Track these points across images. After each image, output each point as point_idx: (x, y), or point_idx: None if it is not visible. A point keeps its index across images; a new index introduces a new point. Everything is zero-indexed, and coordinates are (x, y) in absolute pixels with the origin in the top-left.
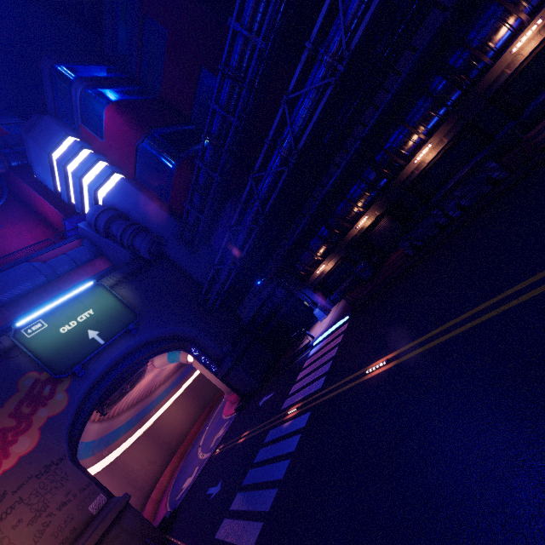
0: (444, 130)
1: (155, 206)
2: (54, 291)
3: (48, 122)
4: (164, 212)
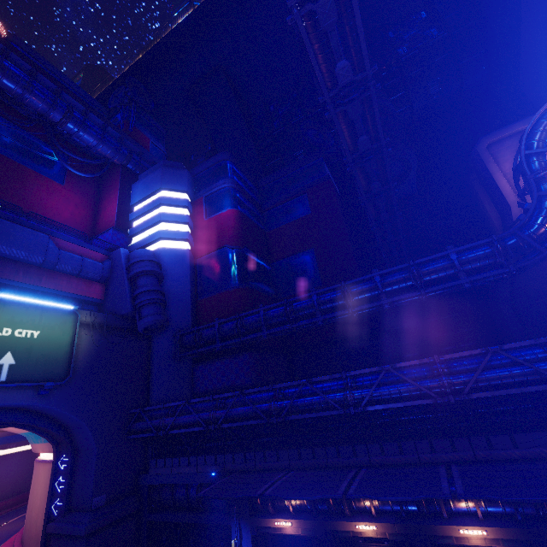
0: (506, 534)
1: (189, 291)
2: (33, 278)
3: (185, 174)
4: (190, 302)
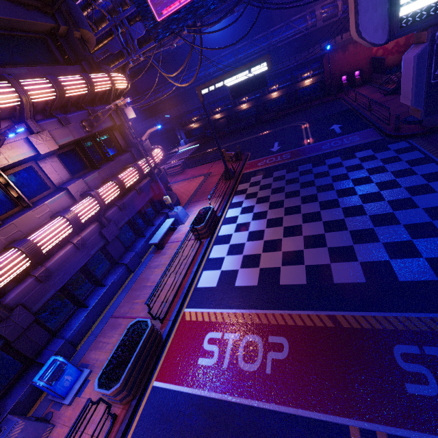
0: (251, 103)
1: None
2: None
3: None
4: None
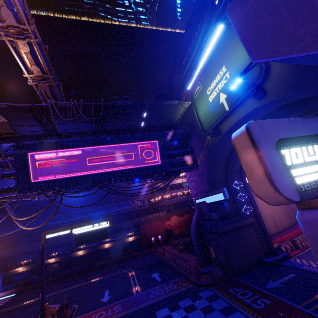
0: (87, 250)
1: None
2: None
3: None
4: None
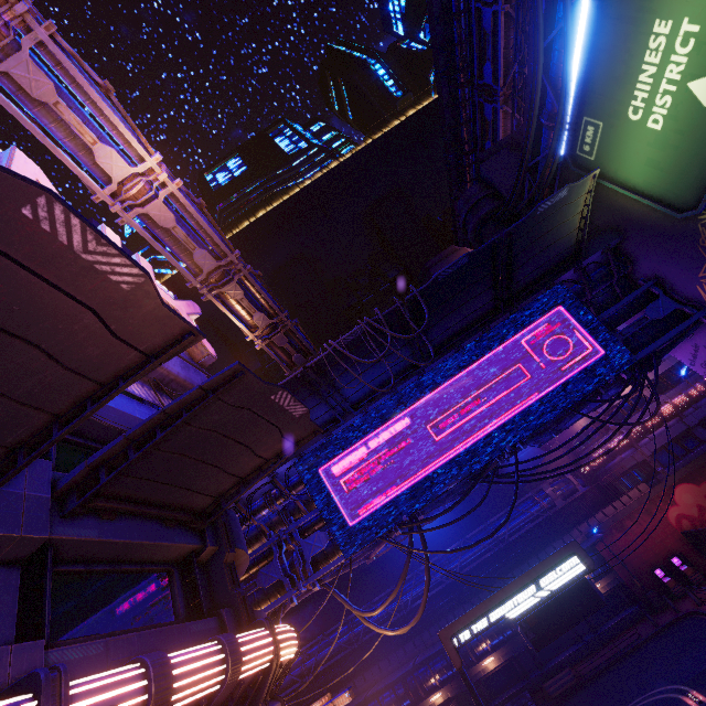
0: (502, 652)
1: None
2: None
3: None
4: None
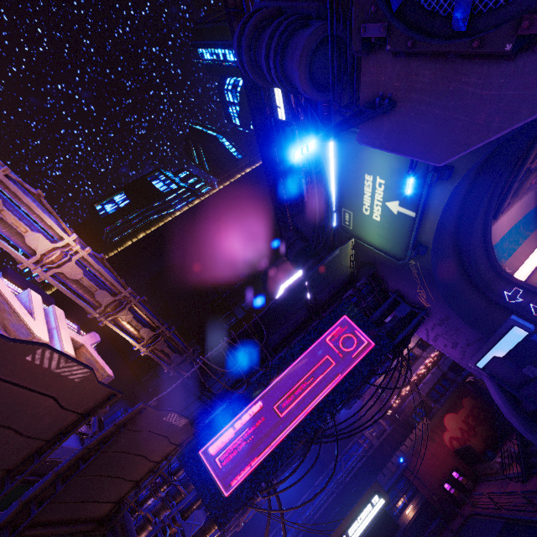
0: None
1: None
2: None
3: None
4: None
